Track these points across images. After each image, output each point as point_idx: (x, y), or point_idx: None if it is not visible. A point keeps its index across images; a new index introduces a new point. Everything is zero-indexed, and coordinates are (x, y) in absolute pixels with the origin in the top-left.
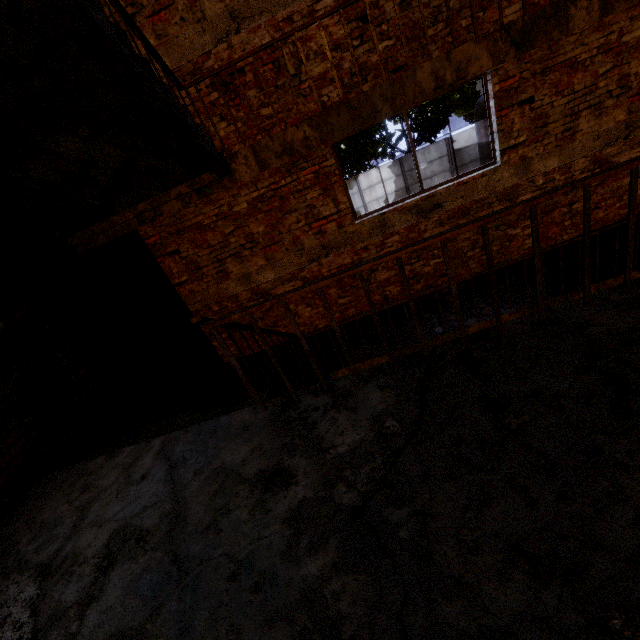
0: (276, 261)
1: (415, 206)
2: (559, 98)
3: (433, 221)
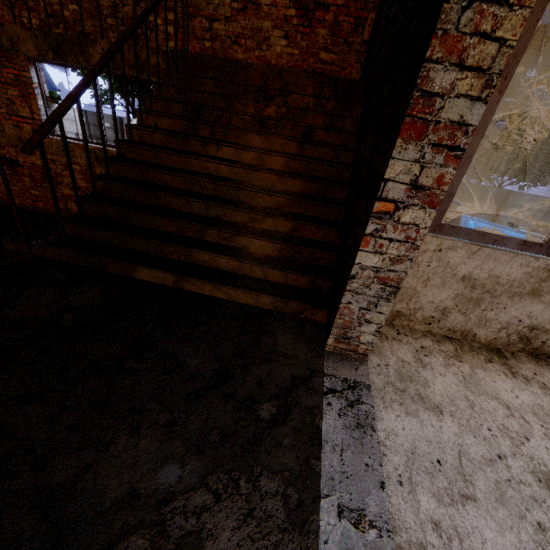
0: None
1: (93, 151)
2: None
3: None
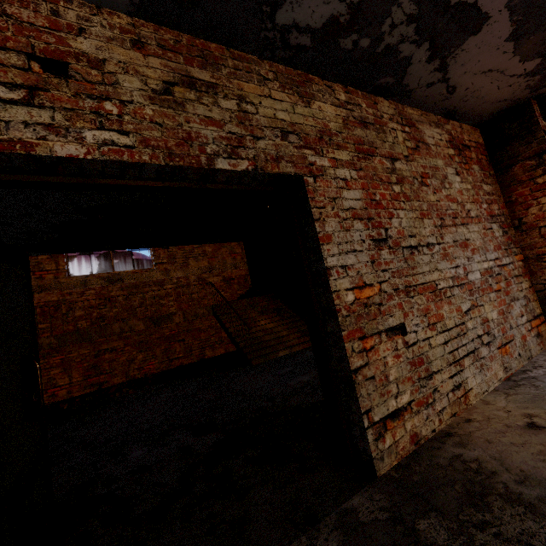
0: None
1: (108, 277)
2: (180, 250)
3: (117, 287)
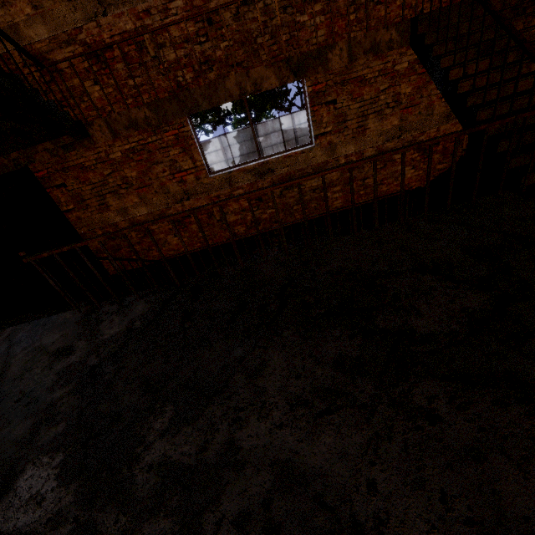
0: (148, 200)
1: (254, 169)
2: (354, 103)
3: (268, 181)
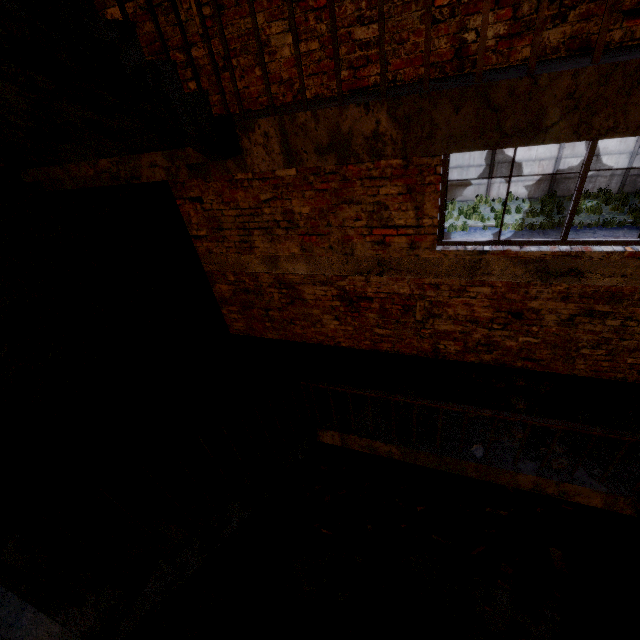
0: (313, 255)
1: (538, 260)
2: None
3: (555, 290)
